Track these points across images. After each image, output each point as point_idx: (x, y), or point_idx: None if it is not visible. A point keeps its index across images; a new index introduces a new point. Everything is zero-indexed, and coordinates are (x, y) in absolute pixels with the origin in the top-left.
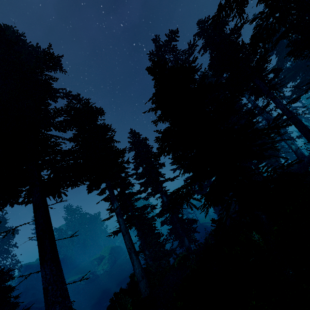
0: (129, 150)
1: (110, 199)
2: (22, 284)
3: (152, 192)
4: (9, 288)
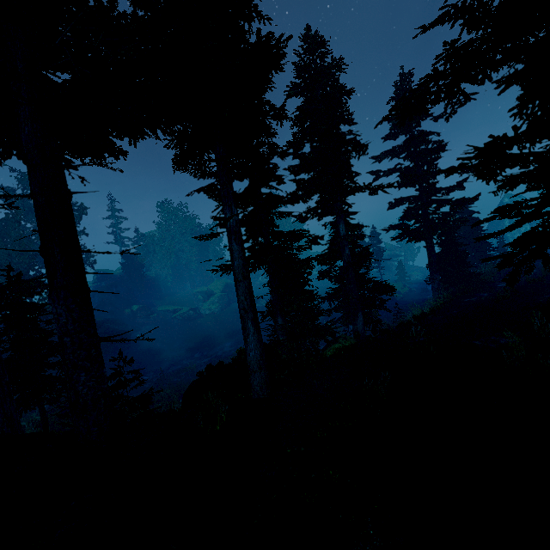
0: (290, 92)
1: (220, 194)
2: (97, 295)
3: (319, 209)
4: (35, 306)
